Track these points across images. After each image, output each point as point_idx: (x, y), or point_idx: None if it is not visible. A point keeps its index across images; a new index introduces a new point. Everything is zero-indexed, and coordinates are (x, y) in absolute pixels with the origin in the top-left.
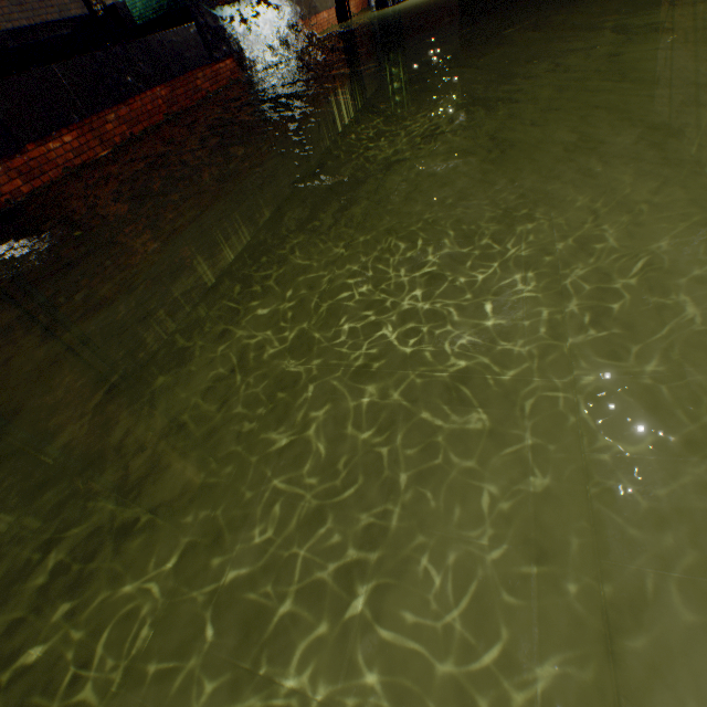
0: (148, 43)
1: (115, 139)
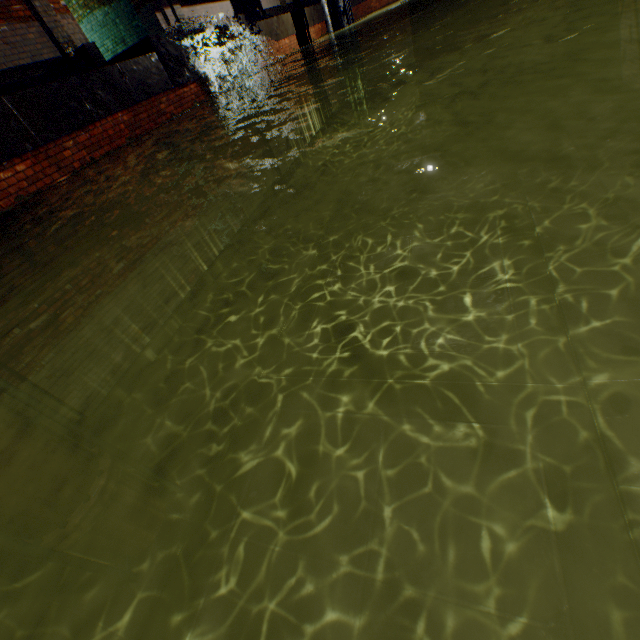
0: (107, 72)
1: (74, 165)
